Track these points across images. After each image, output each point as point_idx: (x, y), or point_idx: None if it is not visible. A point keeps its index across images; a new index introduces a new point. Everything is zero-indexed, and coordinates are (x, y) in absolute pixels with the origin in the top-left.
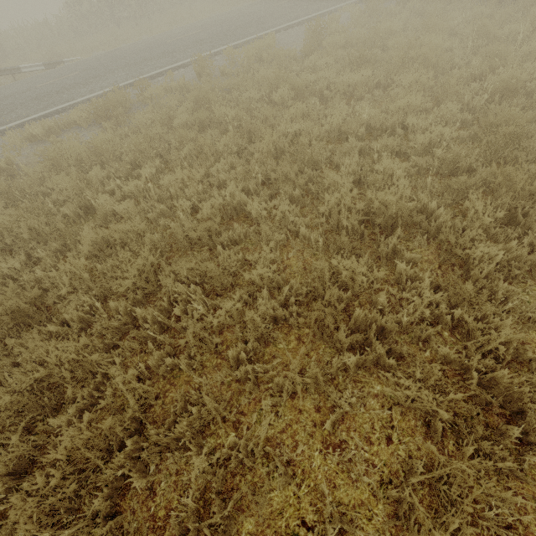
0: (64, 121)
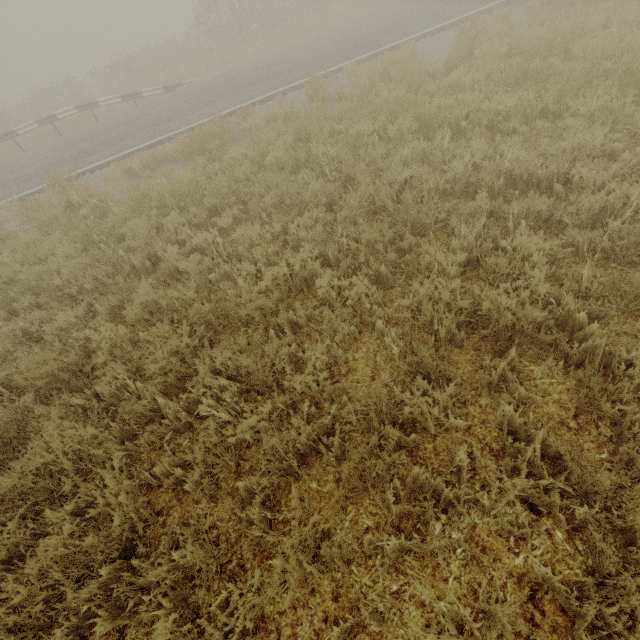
0: (161, 153)
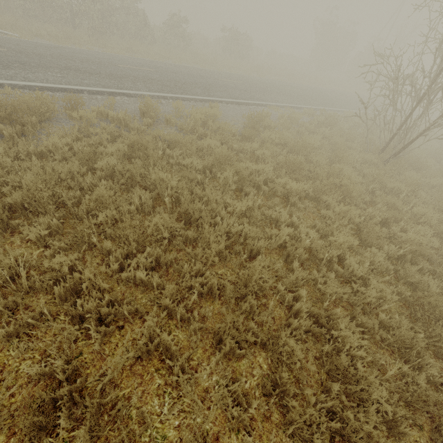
0: None
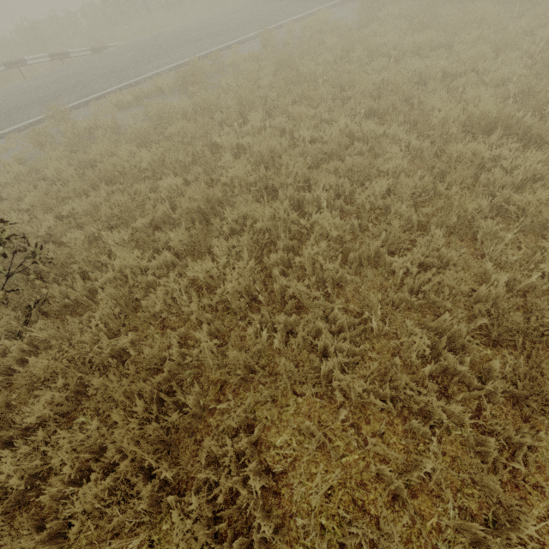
0: (148, 89)
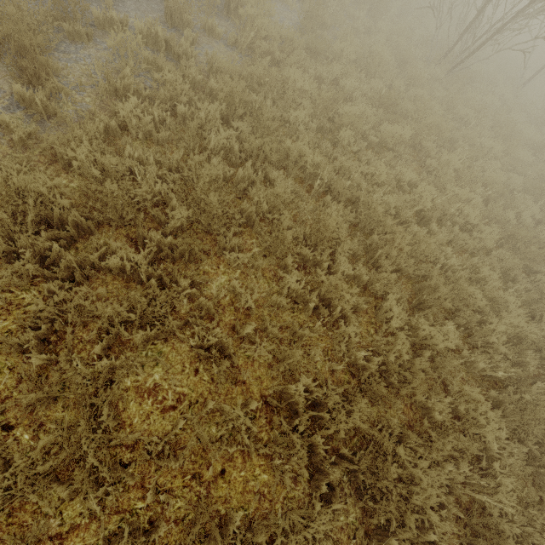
0: None
